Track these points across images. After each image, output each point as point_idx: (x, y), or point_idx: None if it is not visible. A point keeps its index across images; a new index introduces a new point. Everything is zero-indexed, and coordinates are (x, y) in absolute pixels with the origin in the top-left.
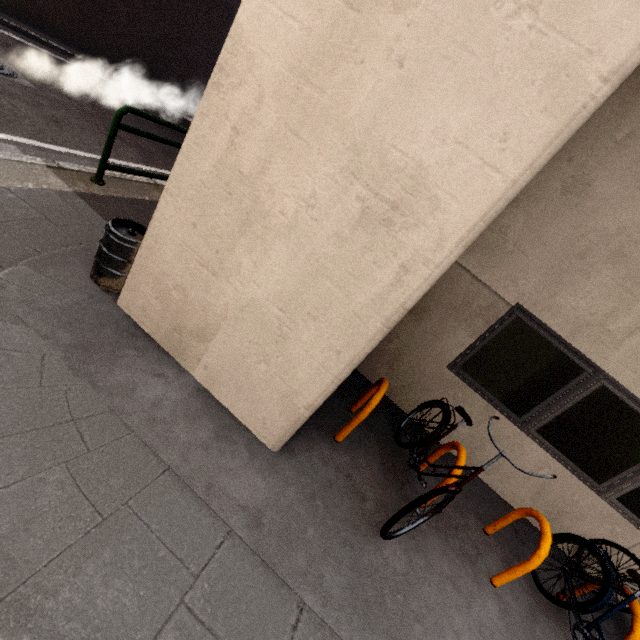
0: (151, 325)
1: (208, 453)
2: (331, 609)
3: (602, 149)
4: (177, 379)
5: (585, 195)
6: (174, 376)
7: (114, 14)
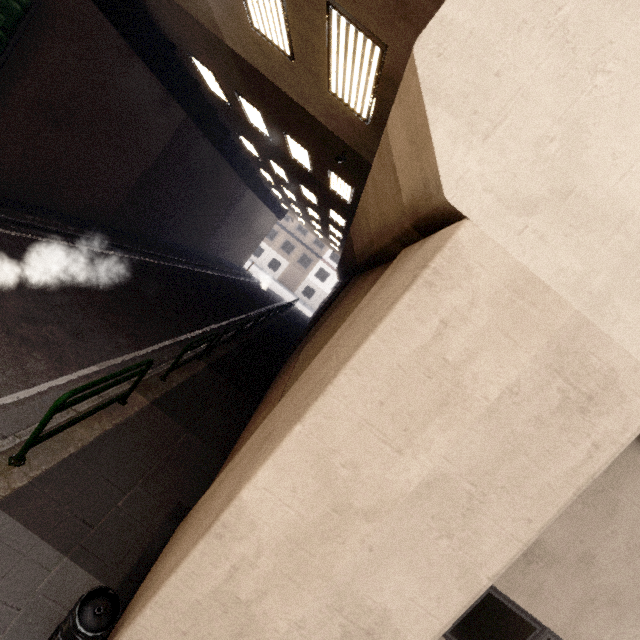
0: None
1: None
2: None
3: None
4: None
5: None
6: None
7: (6, 153)
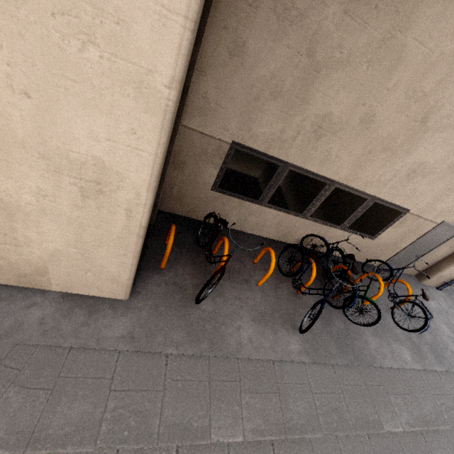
0: (1, 280)
1: (89, 326)
2: (181, 347)
3: (243, 13)
4: (45, 299)
5: (244, 55)
6: (42, 299)
7: None
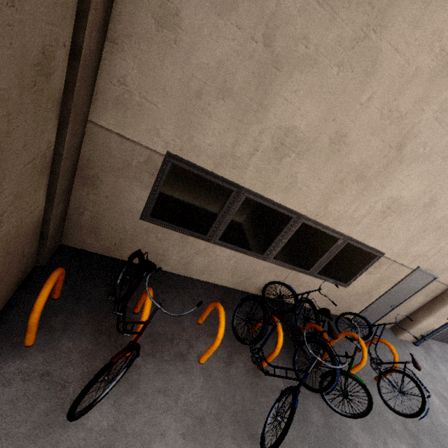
0: None
1: None
2: None
3: None
4: None
5: (178, 28)
6: None
7: None
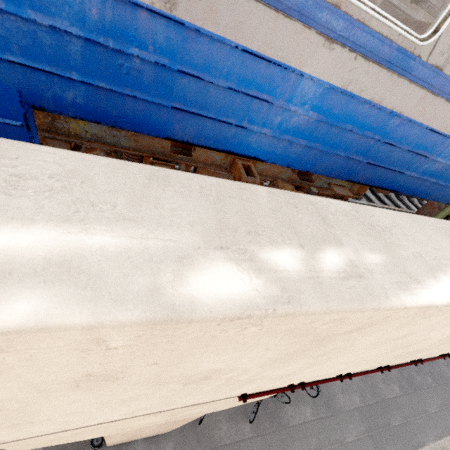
0: (121, 443)
1: None
2: (195, 449)
3: None
4: (138, 445)
5: None
6: (137, 445)
7: None
